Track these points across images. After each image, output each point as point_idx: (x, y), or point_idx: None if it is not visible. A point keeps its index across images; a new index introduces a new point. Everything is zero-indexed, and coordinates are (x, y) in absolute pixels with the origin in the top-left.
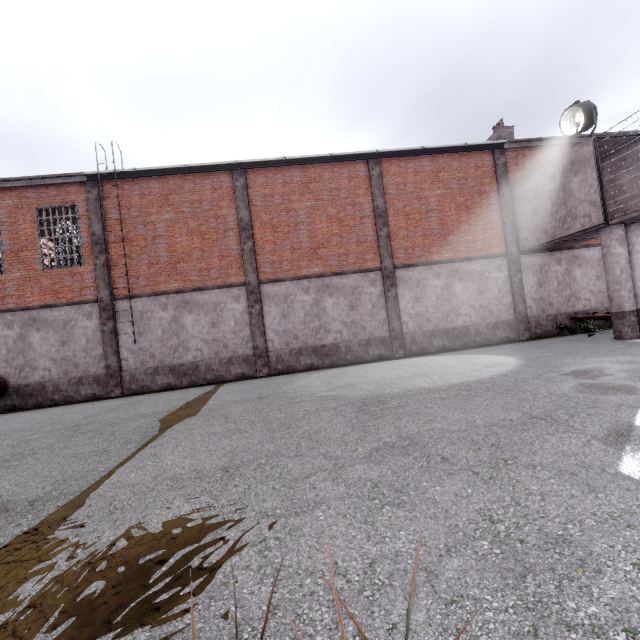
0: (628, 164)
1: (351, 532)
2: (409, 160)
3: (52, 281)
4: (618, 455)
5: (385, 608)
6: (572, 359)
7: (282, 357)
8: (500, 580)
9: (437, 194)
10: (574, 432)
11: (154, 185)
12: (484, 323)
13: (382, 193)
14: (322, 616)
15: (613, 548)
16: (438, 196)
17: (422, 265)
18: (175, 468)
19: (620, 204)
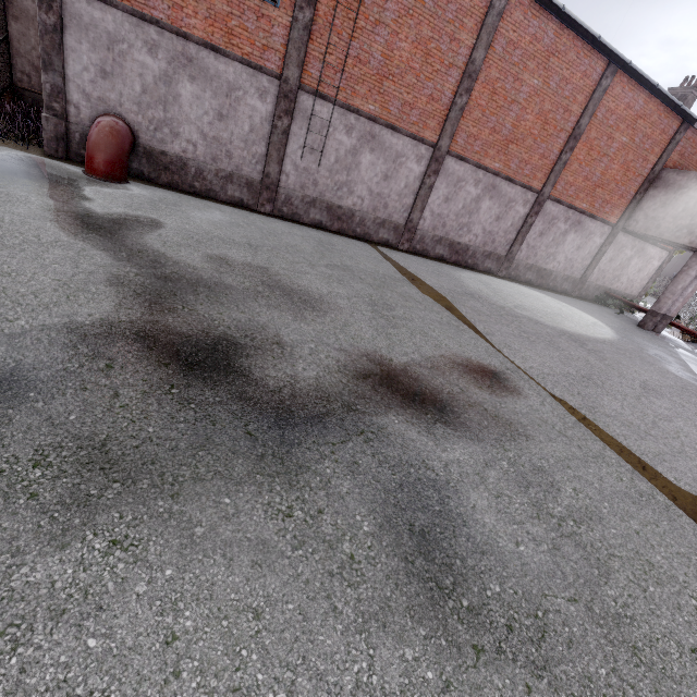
0: None
1: None
2: (634, 87)
3: (228, 8)
4: None
5: None
6: (638, 339)
7: (425, 239)
8: None
9: (622, 141)
10: None
11: None
12: (563, 273)
13: (593, 113)
14: None
15: None
16: (621, 143)
17: (565, 205)
18: (552, 367)
19: None
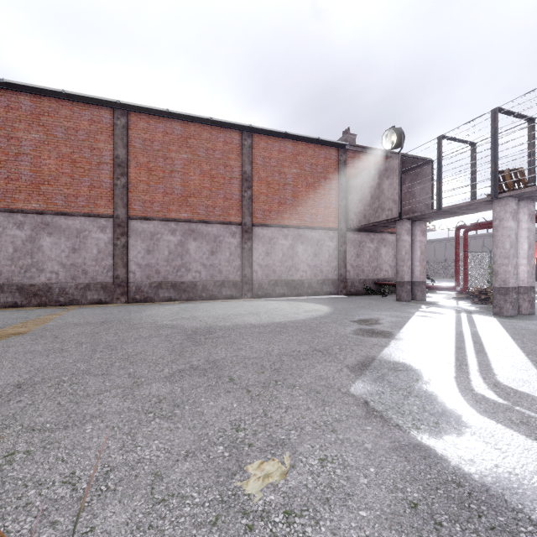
0: (420, 179)
1: (108, 443)
2: (276, 140)
3: None
4: (355, 379)
5: (94, 512)
6: (364, 311)
7: (142, 288)
8: (214, 479)
9: (294, 172)
10: (336, 362)
11: (25, 101)
12: (316, 279)
13: (250, 161)
14: (22, 527)
15: (313, 448)
16: (294, 174)
17: (275, 226)
18: None
19: (412, 206)
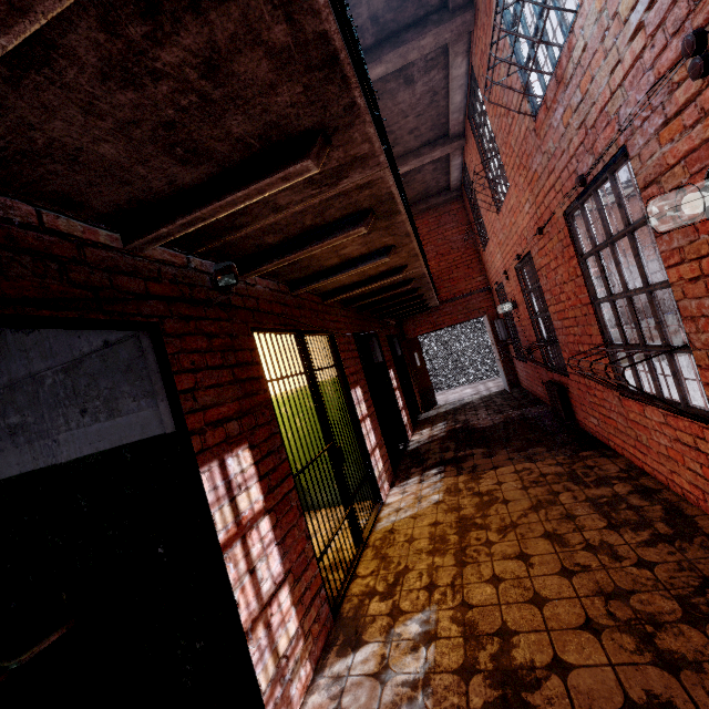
0: None
1: None
2: None
3: None
4: None
5: None
6: None
7: None
8: None
9: None
10: None
11: None
12: None
13: None
14: None
15: None
16: None
17: None
18: None
19: None
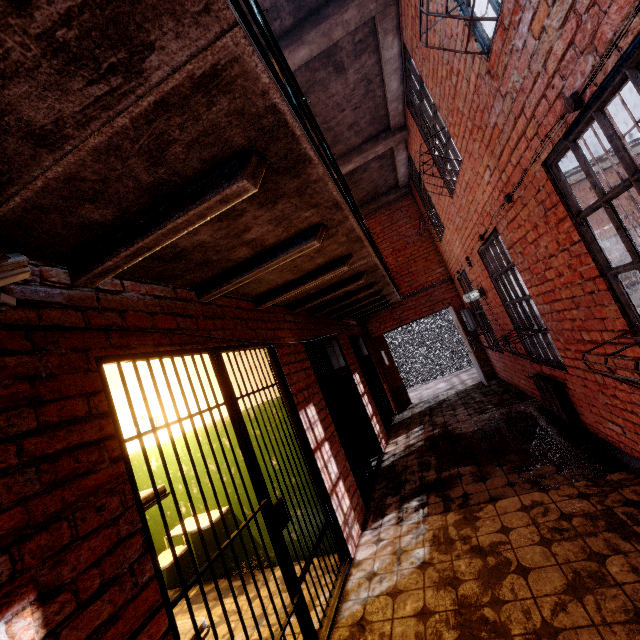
0: None
1: None
2: None
3: None
4: None
5: None
6: None
7: None
8: None
9: None
10: None
11: None
12: None
13: None
14: None
15: None
16: None
17: None
18: None
19: None
